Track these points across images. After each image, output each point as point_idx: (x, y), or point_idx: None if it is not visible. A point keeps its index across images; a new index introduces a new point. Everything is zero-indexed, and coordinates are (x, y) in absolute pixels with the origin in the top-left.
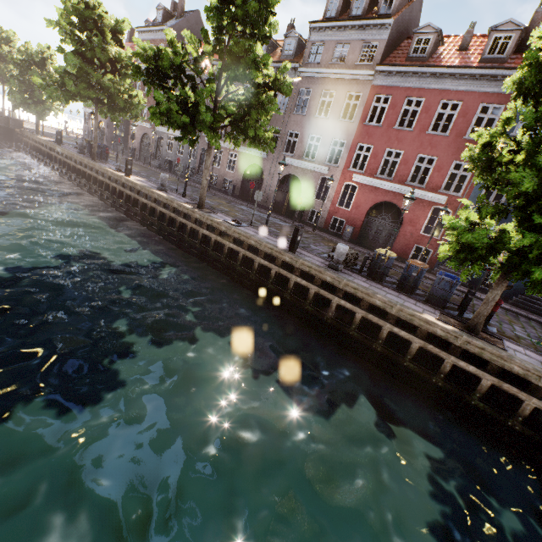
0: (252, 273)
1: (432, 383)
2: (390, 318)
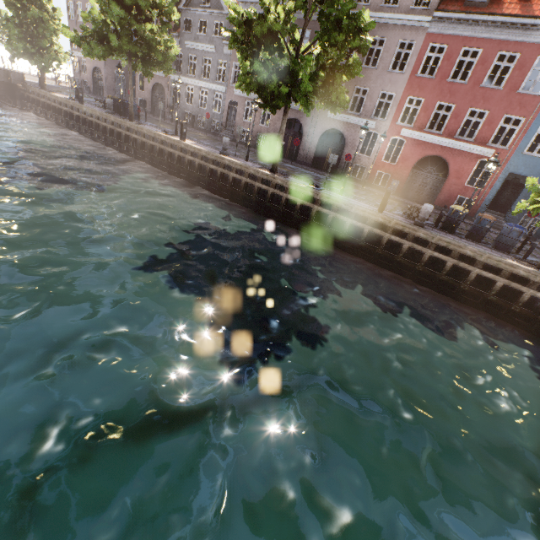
0: (343, 233)
1: (509, 310)
2: (478, 264)
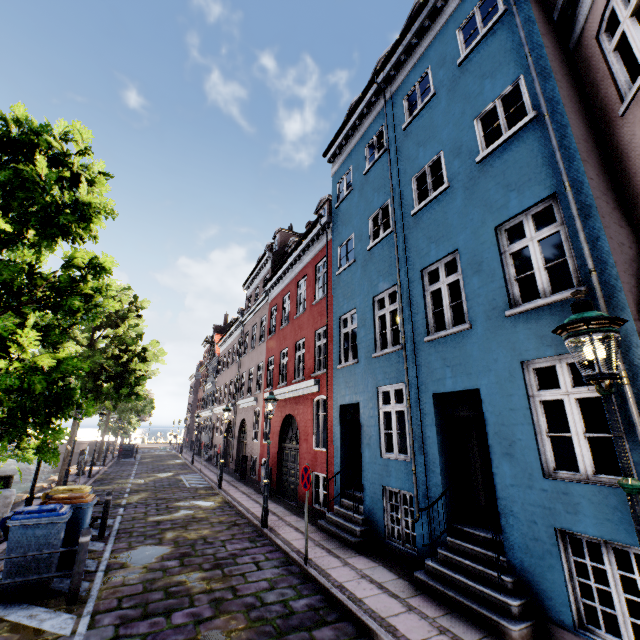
0: None
1: None
2: None
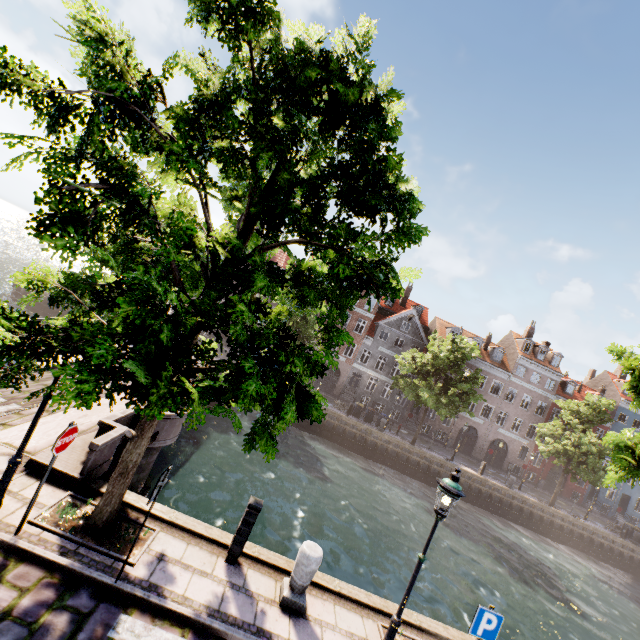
0: (612, 555)
1: None
2: None
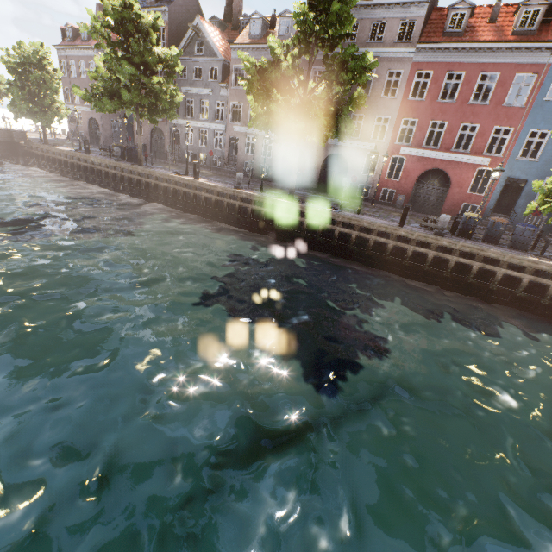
0: (367, 250)
1: (538, 304)
2: (502, 265)
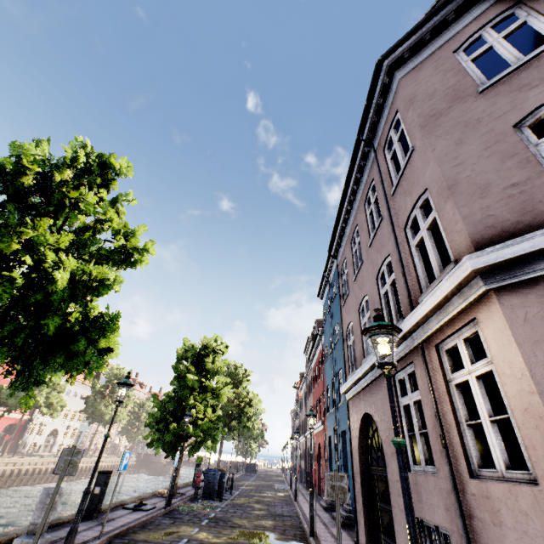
0: None
1: None
2: None
